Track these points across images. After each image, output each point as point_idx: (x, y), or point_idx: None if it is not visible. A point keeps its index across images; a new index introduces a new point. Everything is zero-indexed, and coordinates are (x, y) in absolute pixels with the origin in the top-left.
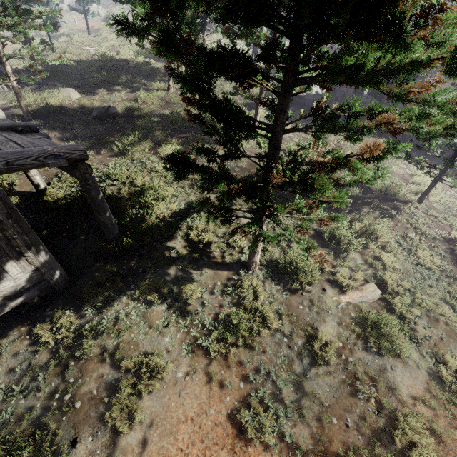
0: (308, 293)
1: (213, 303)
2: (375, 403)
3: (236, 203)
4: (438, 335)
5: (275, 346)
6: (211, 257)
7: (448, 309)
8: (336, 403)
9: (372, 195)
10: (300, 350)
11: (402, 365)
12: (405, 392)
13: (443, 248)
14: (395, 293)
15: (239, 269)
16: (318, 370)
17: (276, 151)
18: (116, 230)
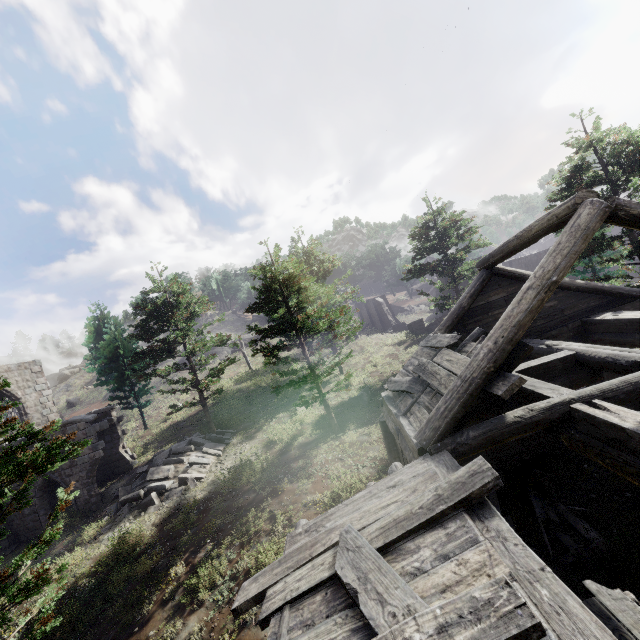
0: None
1: None
2: None
3: None
4: None
5: None
6: None
7: None
8: None
9: None
10: None
11: None
12: None
13: None
14: None
15: None
16: None
17: None
18: None
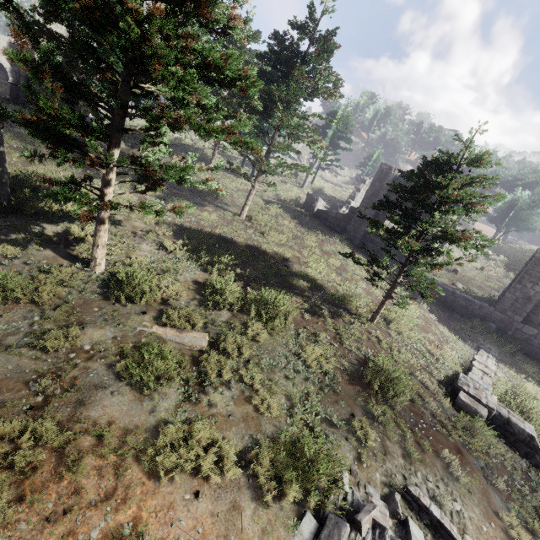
0: (122, 306)
1: (16, 268)
2: (42, 402)
3: (154, 235)
4: (231, 411)
5: (20, 318)
6: (70, 248)
7: (282, 404)
8: (0, 380)
9: (320, 294)
10: (38, 331)
11: (132, 398)
12: (94, 415)
13: (352, 362)
14: (226, 355)
15: (82, 265)
16: (29, 352)
17: (114, 131)
18: (4, 191)
